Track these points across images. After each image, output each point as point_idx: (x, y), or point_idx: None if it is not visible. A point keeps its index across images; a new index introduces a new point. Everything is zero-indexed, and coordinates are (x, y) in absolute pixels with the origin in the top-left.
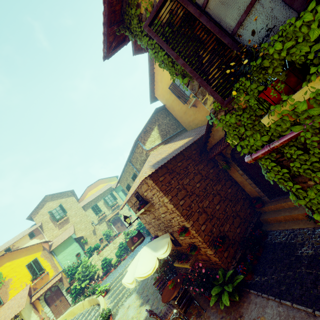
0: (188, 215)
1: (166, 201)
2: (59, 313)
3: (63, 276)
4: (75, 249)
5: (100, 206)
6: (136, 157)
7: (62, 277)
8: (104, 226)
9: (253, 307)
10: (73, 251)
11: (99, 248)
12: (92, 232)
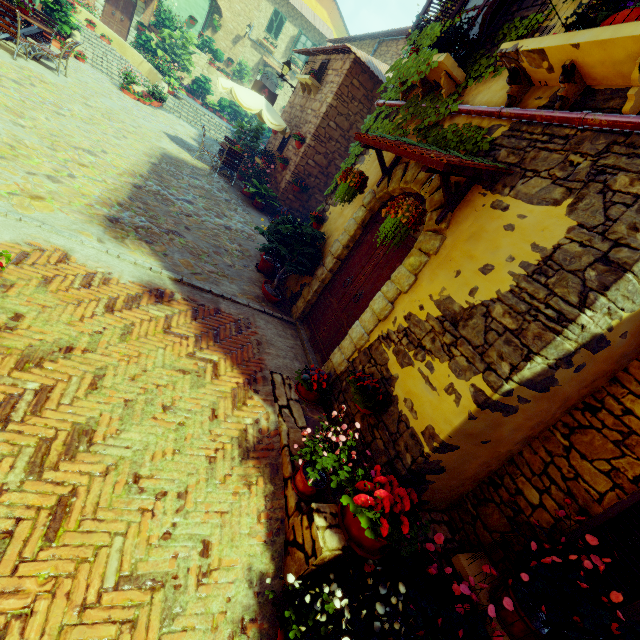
0: (320, 137)
1: (329, 101)
2: (107, 26)
3: (154, 5)
4: (198, 9)
5: (284, 31)
6: (389, 49)
7: (152, 4)
8: (253, 58)
9: (258, 215)
10: (194, 6)
11: (218, 61)
12: (235, 34)
